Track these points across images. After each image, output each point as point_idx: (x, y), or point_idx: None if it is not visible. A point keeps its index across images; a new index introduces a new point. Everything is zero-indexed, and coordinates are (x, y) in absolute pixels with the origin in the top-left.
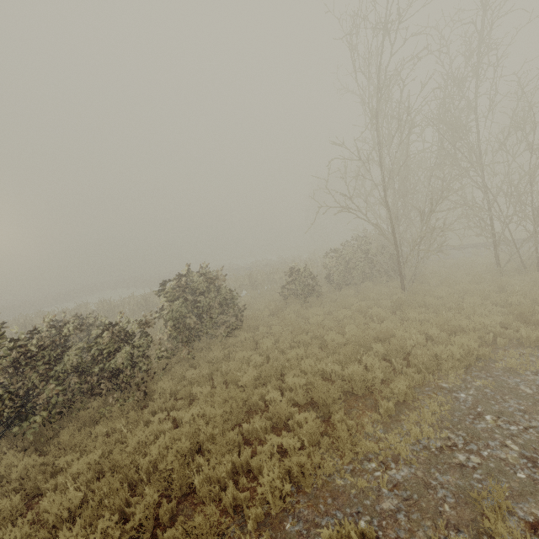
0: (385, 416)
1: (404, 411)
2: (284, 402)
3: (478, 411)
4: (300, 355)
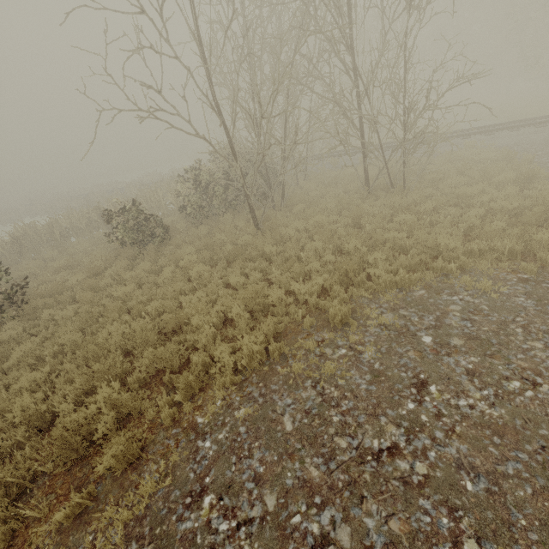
0: (76, 513)
1: (112, 494)
2: None
3: (204, 485)
4: (39, 381)
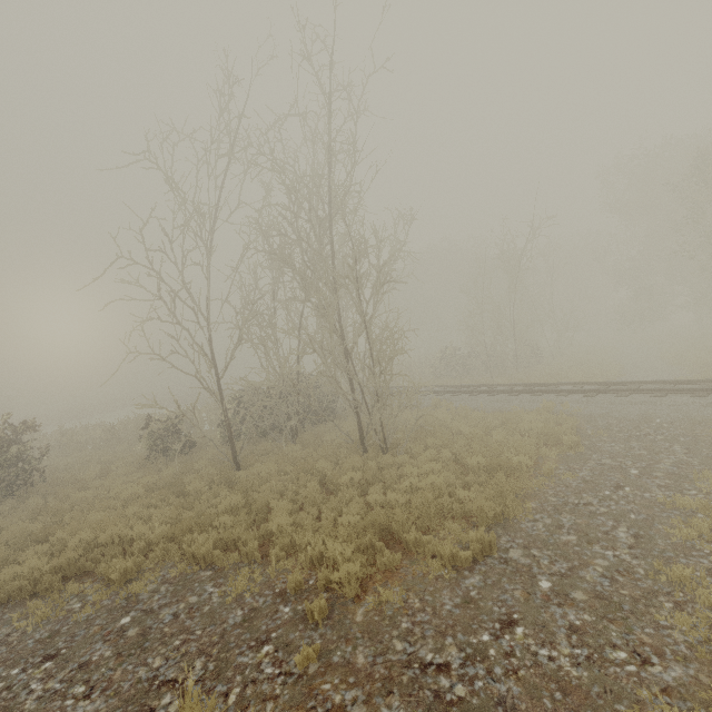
0: None
1: None
2: None
3: None
4: None
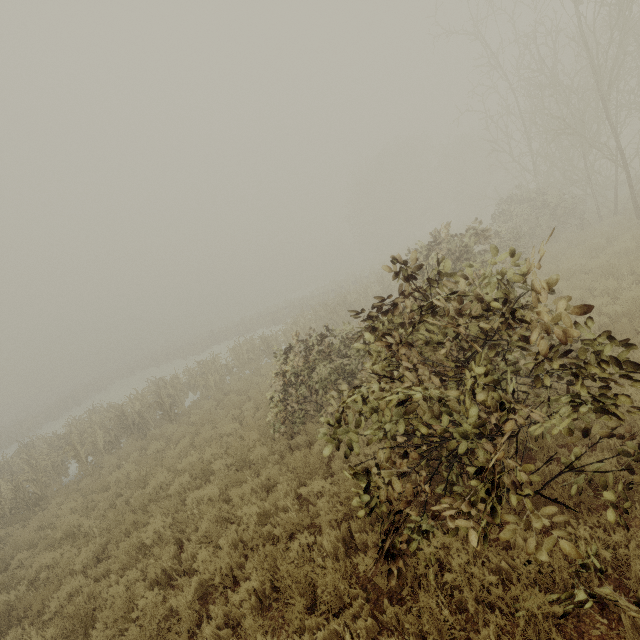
0: None
1: None
2: None
3: None
4: None
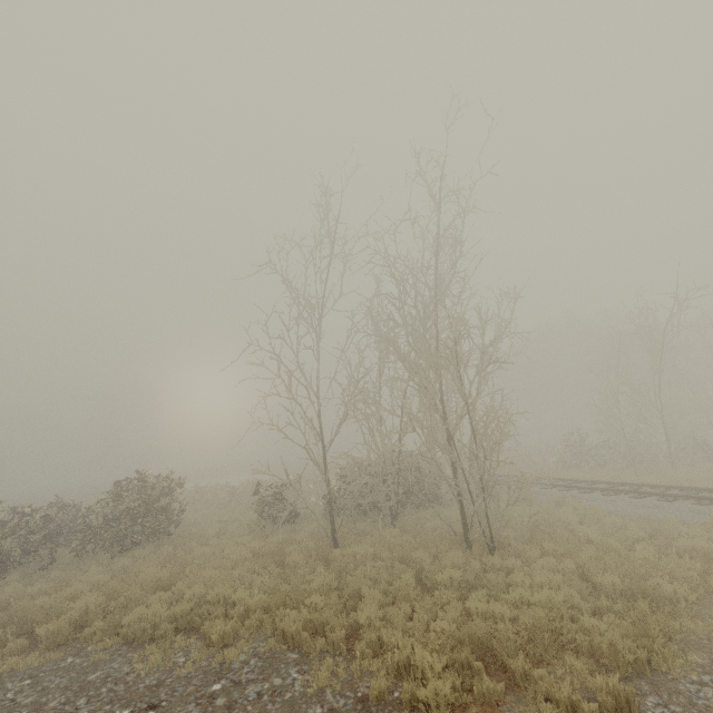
0: (15, 652)
1: (28, 654)
2: (2, 614)
3: (38, 675)
4: (101, 581)
